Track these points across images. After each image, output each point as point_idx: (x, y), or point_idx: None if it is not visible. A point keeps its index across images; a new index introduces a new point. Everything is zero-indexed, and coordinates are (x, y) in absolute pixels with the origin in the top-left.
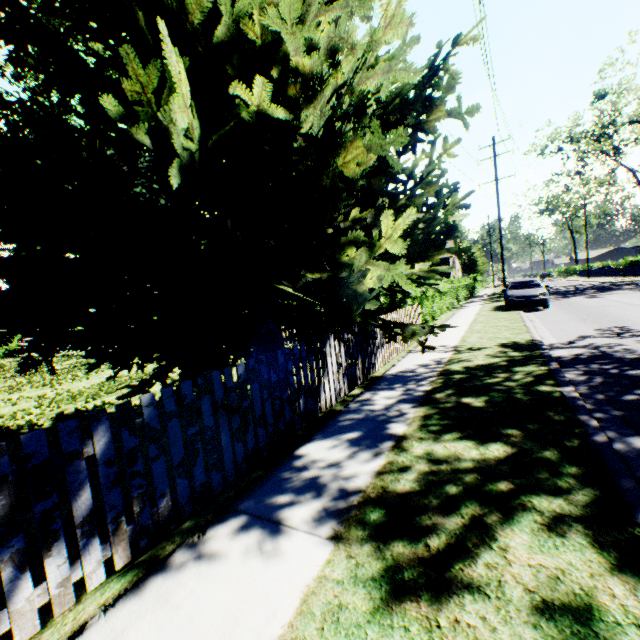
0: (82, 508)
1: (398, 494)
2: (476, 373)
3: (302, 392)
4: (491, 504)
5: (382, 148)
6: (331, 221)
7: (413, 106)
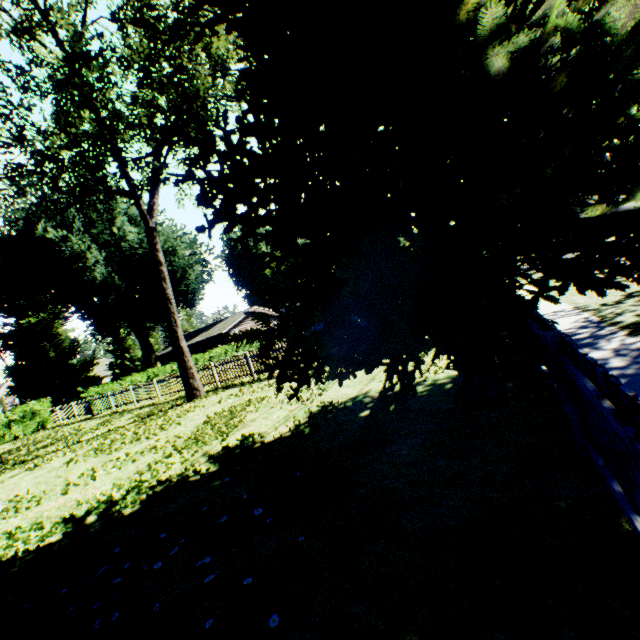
0: None
1: None
2: None
3: None
4: None
5: None
6: None
7: None
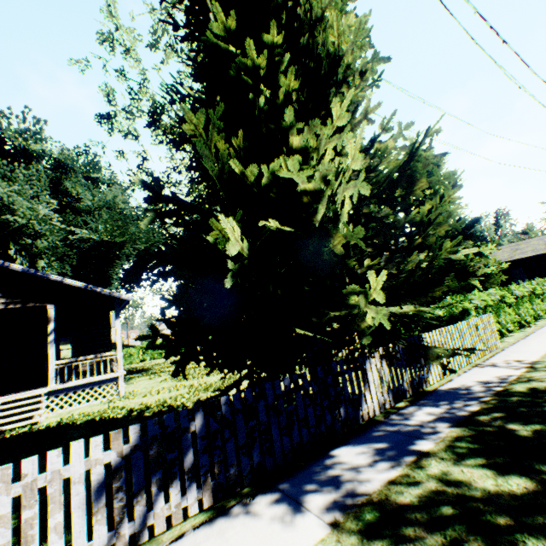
0: (188, 462)
1: (396, 504)
2: (541, 396)
3: (342, 401)
4: (479, 533)
5: (352, 237)
6: (350, 269)
7: (398, 184)
